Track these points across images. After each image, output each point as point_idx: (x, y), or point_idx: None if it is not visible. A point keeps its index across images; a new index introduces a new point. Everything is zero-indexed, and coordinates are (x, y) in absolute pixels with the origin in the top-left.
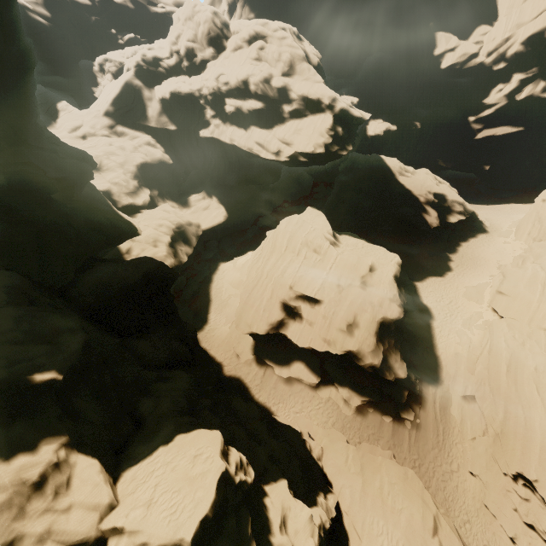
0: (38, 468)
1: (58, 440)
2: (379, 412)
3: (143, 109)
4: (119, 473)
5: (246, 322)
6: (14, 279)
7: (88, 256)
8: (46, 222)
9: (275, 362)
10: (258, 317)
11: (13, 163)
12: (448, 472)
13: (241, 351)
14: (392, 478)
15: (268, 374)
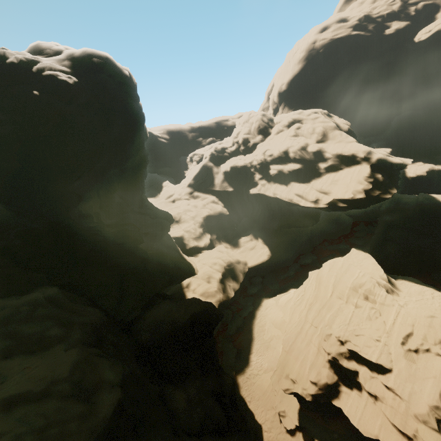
0: None
1: None
2: None
3: (212, 180)
4: None
5: (289, 377)
6: (94, 316)
7: (154, 293)
8: (129, 266)
9: None
10: (304, 376)
11: (121, 224)
12: None
13: (284, 414)
14: None
15: None
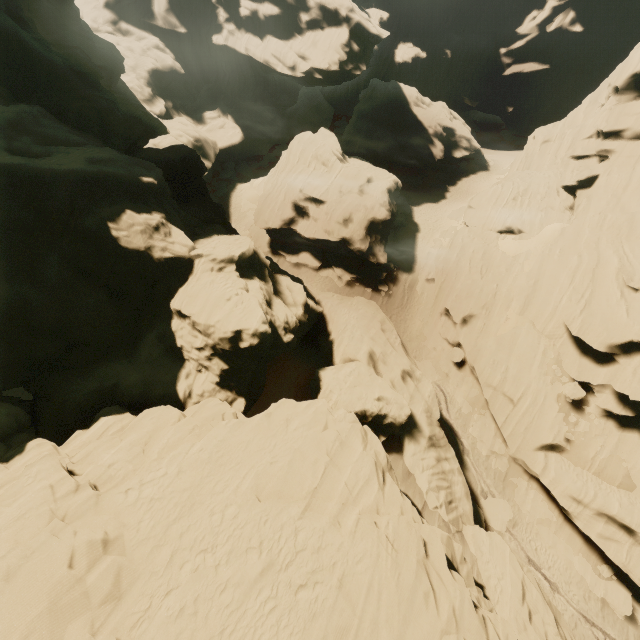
0: (155, 221)
1: (160, 214)
2: (363, 286)
3: (148, 4)
4: (193, 242)
5: (263, 219)
6: (95, 138)
7: (132, 141)
8: (103, 102)
9: (287, 252)
10: (274, 215)
11: (66, 46)
12: (404, 319)
13: (259, 245)
14: (360, 300)
15: (281, 262)
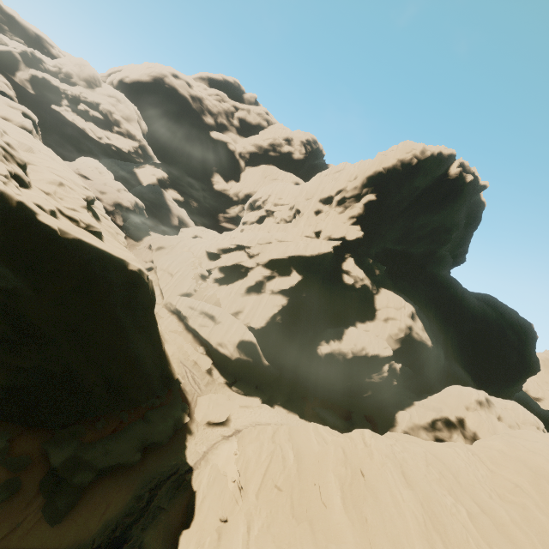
0: None
1: None
2: None
3: (14, 70)
4: None
5: None
6: None
7: None
8: None
9: None
10: None
11: None
12: None
13: None
14: None
15: None
